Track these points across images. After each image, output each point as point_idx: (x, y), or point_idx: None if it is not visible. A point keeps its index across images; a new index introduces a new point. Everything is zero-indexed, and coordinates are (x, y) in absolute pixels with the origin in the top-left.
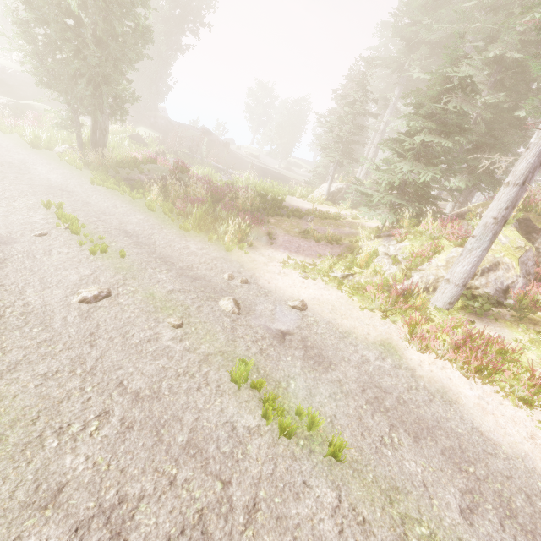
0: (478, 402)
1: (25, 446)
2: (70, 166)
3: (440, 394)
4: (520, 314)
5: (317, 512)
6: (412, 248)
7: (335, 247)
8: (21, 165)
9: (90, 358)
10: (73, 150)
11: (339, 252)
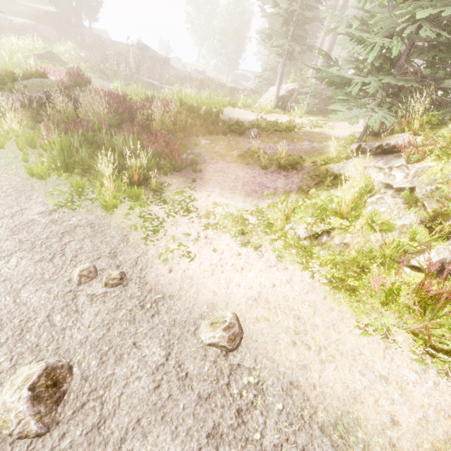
0: None
1: None
2: None
3: None
4: None
5: None
6: (443, 173)
7: (291, 174)
8: None
9: None
10: None
11: (298, 183)
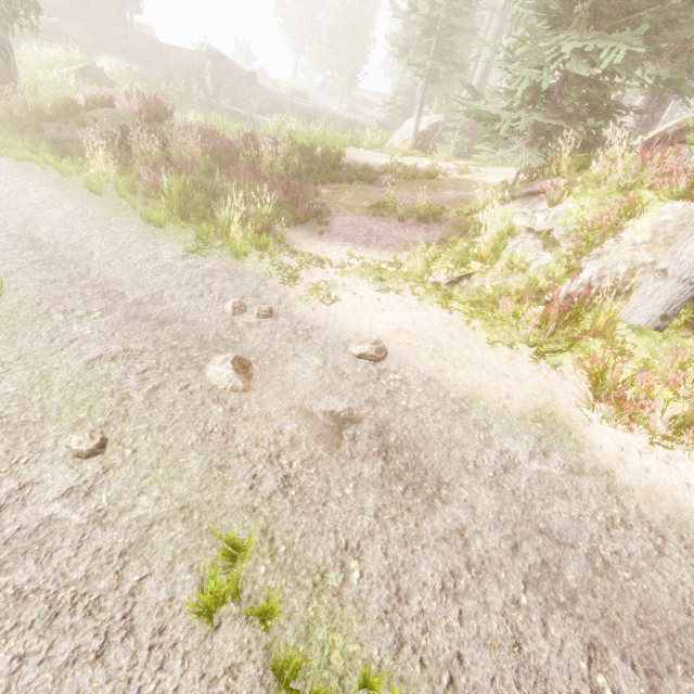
0: None
1: None
2: None
3: (676, 529)
4: None
5: None
6: (581, 214)
7: (432, 227)
8: None
9: None
10: None
11: (440, 235)
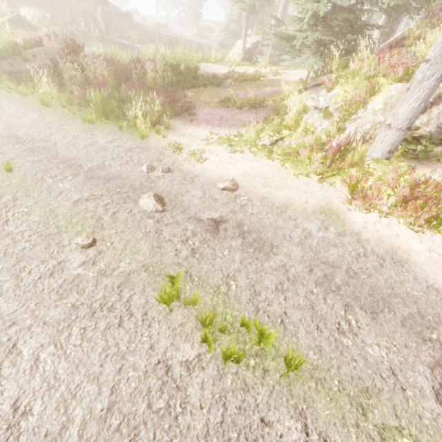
0: (429, 256)
1: None
2: None
3: (390, 255)
4: None
5: None
6: (345, 95)
7: (259, 111)
8: None
9: None
10: None
11: (264, 116)
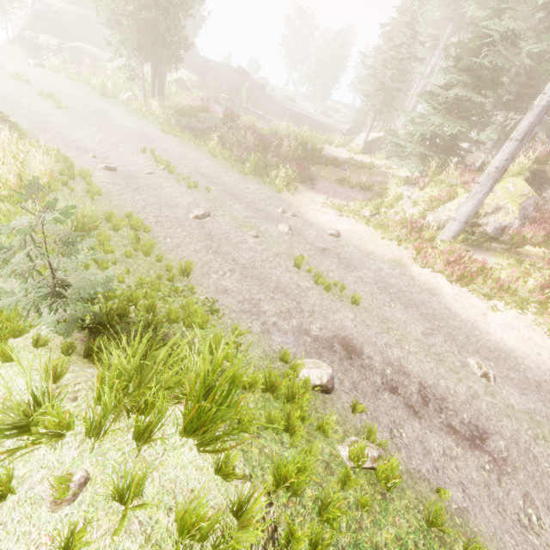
0: (454, 296)
1: (204, 275)
2: (138, 115)
3: (429, 290)
4: (508, 247)
5: (344, 319)
6: (432, 194)
7: (367, 193)
8: (101, 114)
9: (213, 247)
10: (135, 98)
11: (370, 197)
